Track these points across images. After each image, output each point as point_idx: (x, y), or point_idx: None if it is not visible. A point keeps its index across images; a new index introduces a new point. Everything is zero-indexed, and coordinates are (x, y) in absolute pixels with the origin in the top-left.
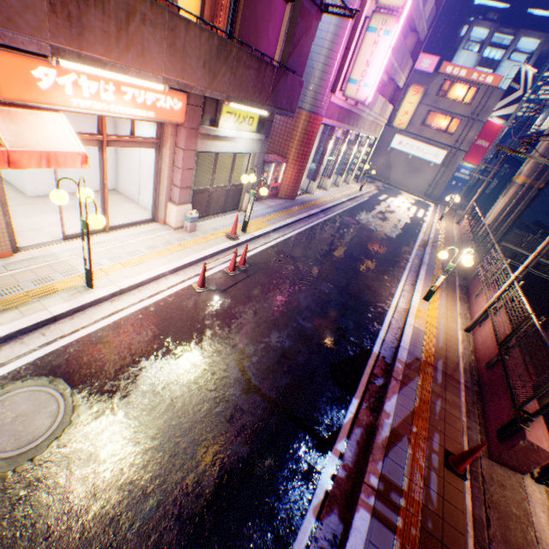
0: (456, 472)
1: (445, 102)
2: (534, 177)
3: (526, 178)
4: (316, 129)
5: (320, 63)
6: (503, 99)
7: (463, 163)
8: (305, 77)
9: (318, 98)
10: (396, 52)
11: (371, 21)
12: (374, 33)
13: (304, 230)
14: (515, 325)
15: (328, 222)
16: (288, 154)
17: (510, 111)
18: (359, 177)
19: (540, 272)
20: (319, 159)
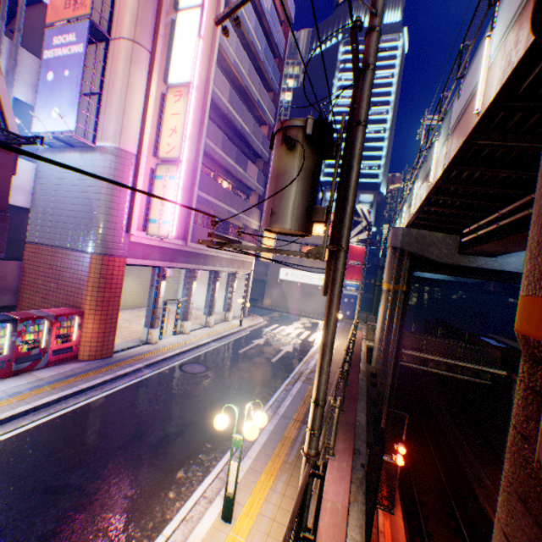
0: None
1: (311, 237)
2: (394, 281)
3: (388, 283)
4: (118, 271)
5: (102, 206)
6: (354, 229)
7: (346, 281)
8: (90, 221)
9: (109, 238)
10: (229, 201)
11: (157, 170)
12: (162, 178)
13: (76, 407)
14: None
15: (148, 380)
16: (84, 303)
17: (364, 236)
18: (245, 311)
19: (458, 373)
20: (154, 302)
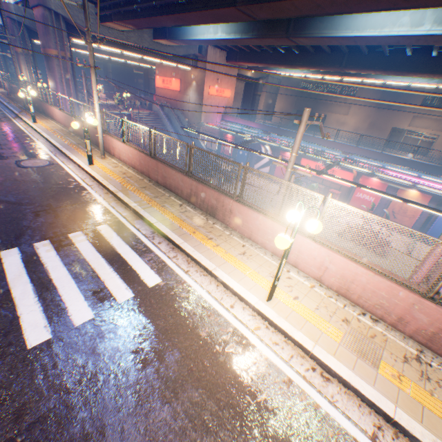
0: (11, 96)
1: None
2: None
3: None
4: None
5: None
6: None
7: None
8: None
9: None
10: None
11: None
12: None
13: None
14: (5, 77)
15: None
16: None
17: None
18: None
19: None
20: None
